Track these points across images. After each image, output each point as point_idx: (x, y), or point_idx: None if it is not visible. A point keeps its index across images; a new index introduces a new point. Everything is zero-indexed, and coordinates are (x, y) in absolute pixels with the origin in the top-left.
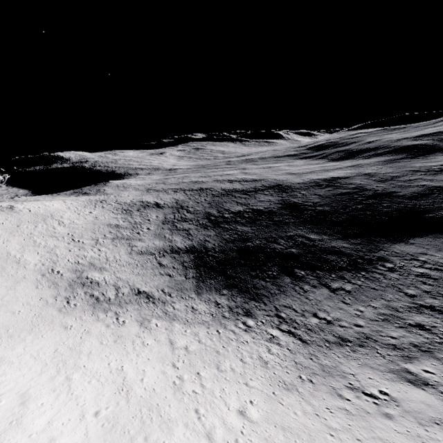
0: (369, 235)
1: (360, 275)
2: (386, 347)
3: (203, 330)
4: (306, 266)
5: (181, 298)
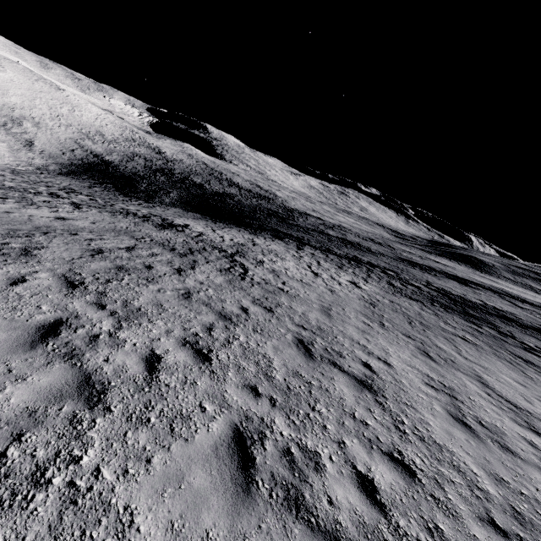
0: (192, 207)
1: (117, 194)
2: (13, 172)
3: (7, 154)
4: (120, 188)
5: (41, 157)
